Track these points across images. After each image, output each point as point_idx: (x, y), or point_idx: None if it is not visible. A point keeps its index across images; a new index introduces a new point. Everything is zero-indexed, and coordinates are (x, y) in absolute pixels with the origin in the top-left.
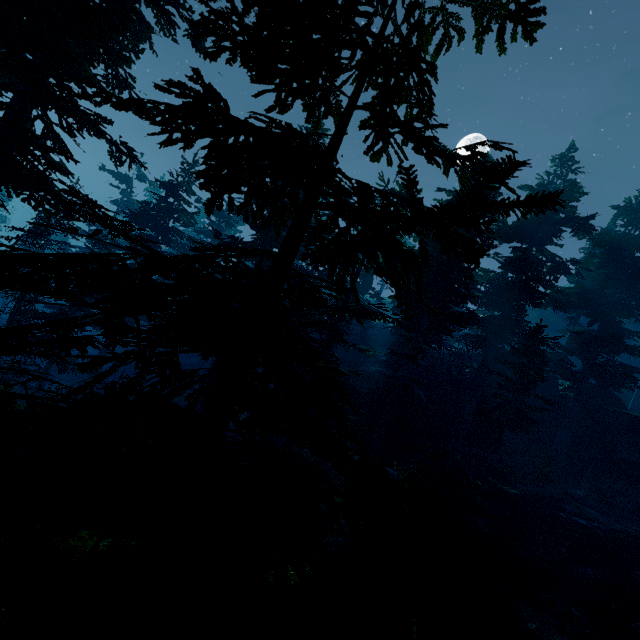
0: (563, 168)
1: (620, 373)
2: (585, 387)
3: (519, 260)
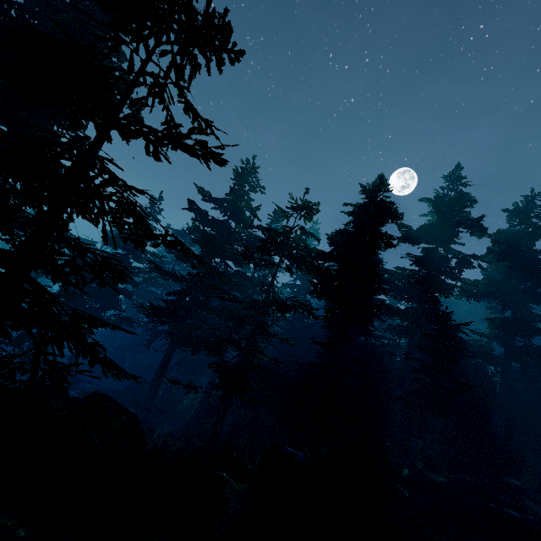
0: (454, 183)
1: (536, 355)
2: (509, 371)
3: (425, 257)
